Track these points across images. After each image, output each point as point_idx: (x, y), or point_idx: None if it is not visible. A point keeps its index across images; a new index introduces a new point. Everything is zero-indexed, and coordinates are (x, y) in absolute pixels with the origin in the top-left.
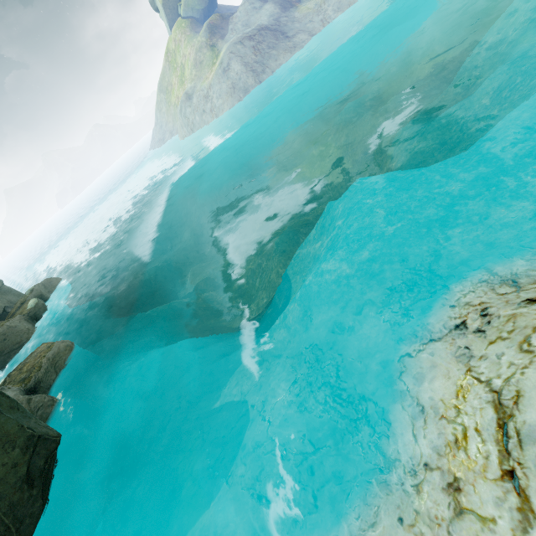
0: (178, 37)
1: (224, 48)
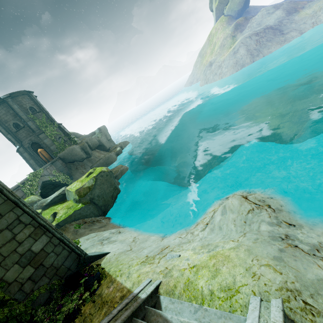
0: (218, 27)
1: (239, 40)
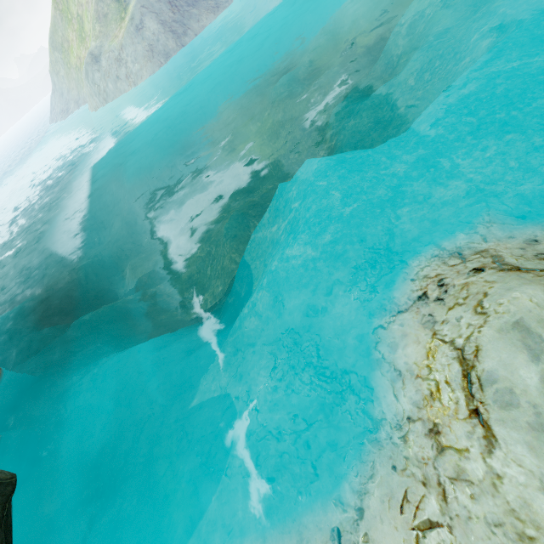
0: None
1: (134, 1)
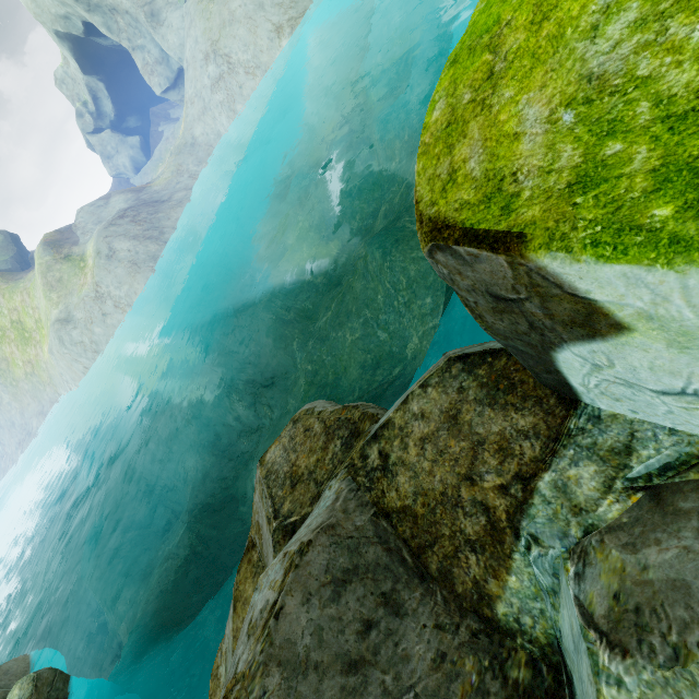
0: None
1: (92, 242)
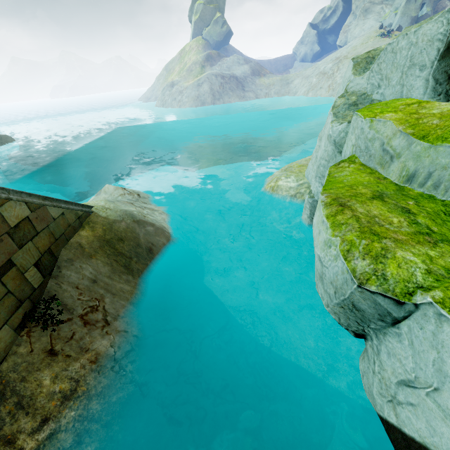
0: (193, 46)
1: (206, 73)
